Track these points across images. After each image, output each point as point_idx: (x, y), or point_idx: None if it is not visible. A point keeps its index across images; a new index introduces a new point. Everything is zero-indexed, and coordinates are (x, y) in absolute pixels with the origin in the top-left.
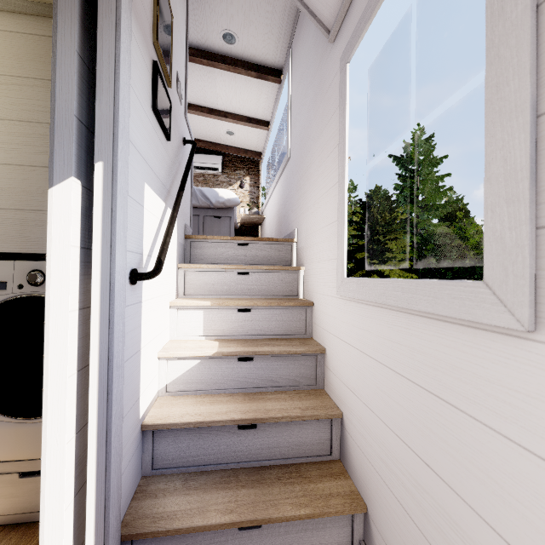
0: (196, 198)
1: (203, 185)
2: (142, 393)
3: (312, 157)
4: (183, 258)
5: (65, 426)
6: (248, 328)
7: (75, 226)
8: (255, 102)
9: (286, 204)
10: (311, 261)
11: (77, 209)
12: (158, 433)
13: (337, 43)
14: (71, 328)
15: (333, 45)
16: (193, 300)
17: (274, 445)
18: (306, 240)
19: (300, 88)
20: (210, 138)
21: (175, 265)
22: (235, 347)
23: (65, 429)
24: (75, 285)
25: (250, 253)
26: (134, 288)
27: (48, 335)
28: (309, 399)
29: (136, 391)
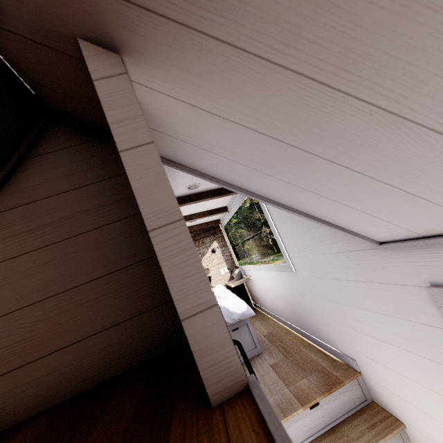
0: None
1: None
2: None
3: (368, 320)
4: None
5: None
6: None
7: None
8: (215, 203)
9: (306, 309)
10: (427, 437)
11: None
12: None
13: (397, 255)
14: None
15: (382, 248)
16: None
17: None
18: (397, 399)
19: (293, 226)
20: None
21: None
22: None
23: None
24: None
25: (325, 410)
26: None
27: None
28: None
29: None
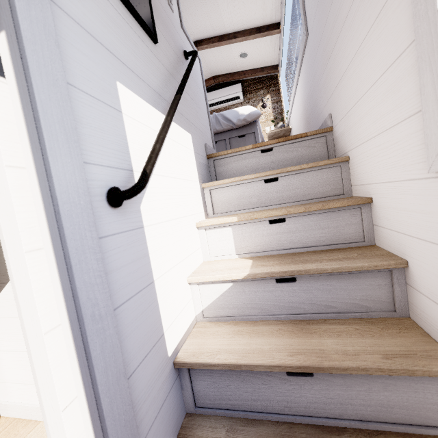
0: (219, 124)
1: None
2: (168, 328)
3: None
4: (209, 178)
5: (55, 391)
6: (284, 241)
7: (9, 140)
8: (261, 4)
9: (311, 95)
10: (359, 142)
11: (9, 118)
12: (194, 370)
13: None
14: (34, 272)
15: None
16: (220, 217)
17: (343, 401)
18: (347, 119)
19: None
20: (227, 69)
21: (198, 185)
22: (270, 267)
23: (57, 395)
24: (30, 218)
25: (277, 158)
26: (122, 212)
27: (14, 284)
28: (390, 336)
29: (156, 329)
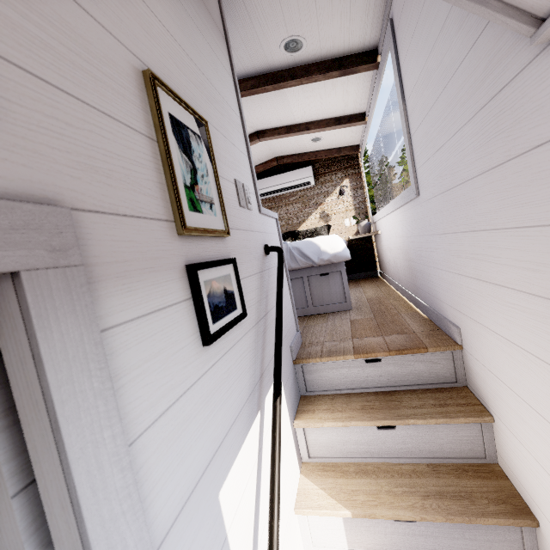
0: (294, 260)
1: (297, 205)
2: None
3: (487, 249)
4: (297, 391)
5: None
6: (415, 544)
7: None
8: (342, 99)
9: (422, 260)
10: (515, 435)
11: None
12: None
13: None
14: None
15: (548, 45)
16: (324, 490)
17: None
18: (493, 381)
19: (426, 95)
20: (294, 151)
21: (290, 433)
22: None
23: None
24: None
25: (386, 371)
26: None
27: None
28: None
29: None
